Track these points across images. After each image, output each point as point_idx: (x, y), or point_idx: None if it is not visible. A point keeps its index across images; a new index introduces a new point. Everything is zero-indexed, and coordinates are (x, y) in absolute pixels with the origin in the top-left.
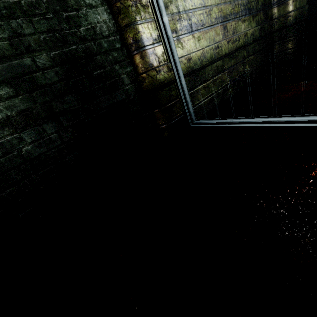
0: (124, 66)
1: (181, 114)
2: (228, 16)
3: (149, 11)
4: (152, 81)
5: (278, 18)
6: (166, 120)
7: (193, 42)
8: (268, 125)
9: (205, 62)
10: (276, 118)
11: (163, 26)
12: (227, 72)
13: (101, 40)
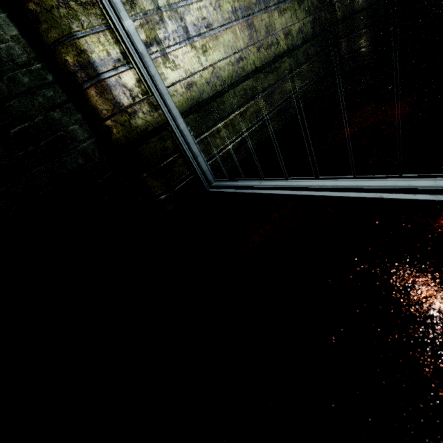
0: (71, 111)
1: (188, 175)
2: (254, 5)
3: (97, 13)
4: (124, 131)
5: (340, 0)
6: (163, 187)
7: (195, 55)
8: (307, 194)
9: (221, 86)
10: (318, 181)
11: (128, 37)
12: (264, 96)
13: (15, 73)
